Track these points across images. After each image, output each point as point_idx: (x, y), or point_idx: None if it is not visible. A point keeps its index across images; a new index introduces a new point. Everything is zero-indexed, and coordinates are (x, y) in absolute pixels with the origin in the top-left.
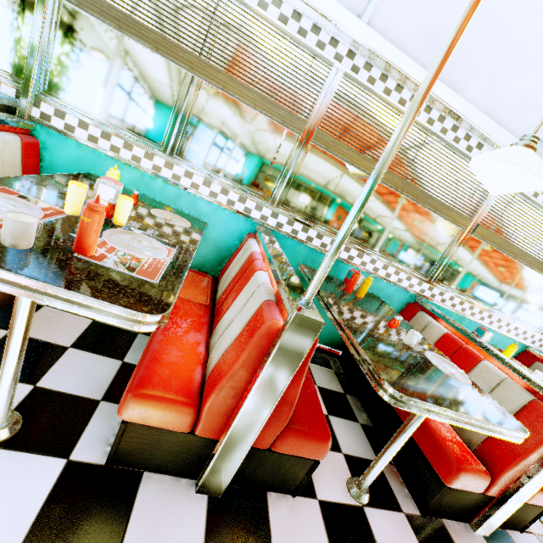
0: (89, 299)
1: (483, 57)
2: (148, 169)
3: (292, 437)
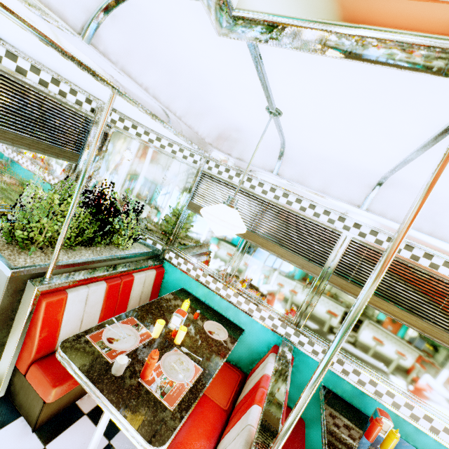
0: (128, 424)
1: None
2: (213, 289)
3: None
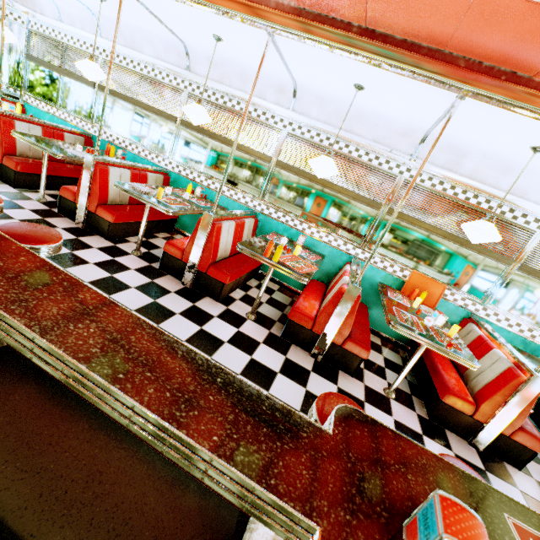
0: None
1: (138, 34)
2: (52, 113)
3: (6, 158)
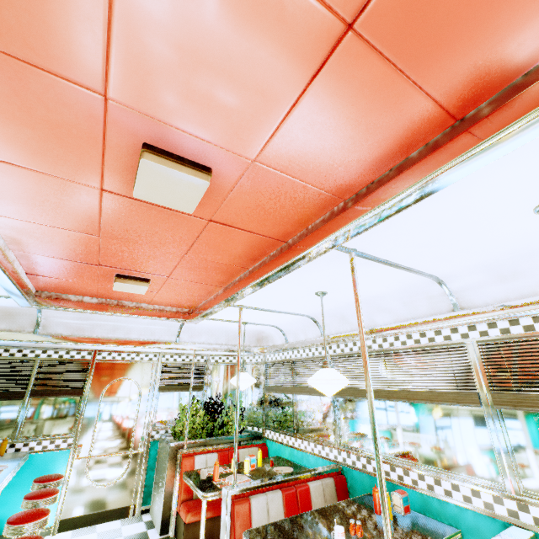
0: (197, 488)
1: (363, 309)
2: (291, 445)
3: None
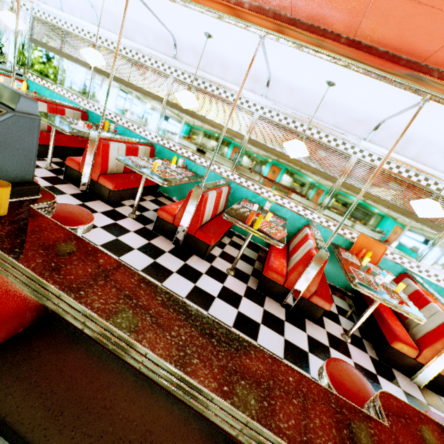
0: None
1: (132, 26)
2: (52, 90)
3: None
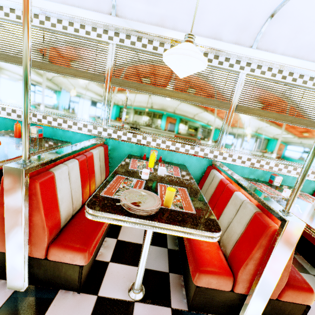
0: None
1: None
2: None
3: None
